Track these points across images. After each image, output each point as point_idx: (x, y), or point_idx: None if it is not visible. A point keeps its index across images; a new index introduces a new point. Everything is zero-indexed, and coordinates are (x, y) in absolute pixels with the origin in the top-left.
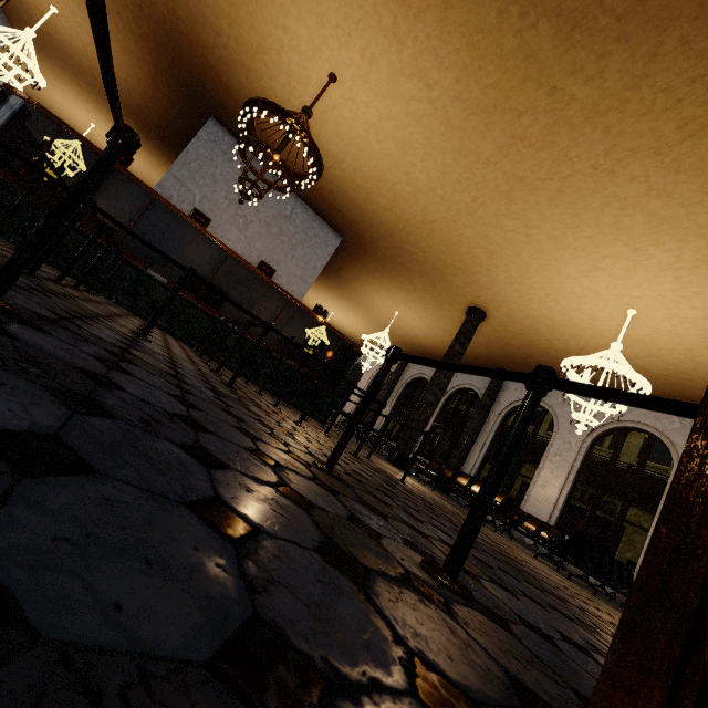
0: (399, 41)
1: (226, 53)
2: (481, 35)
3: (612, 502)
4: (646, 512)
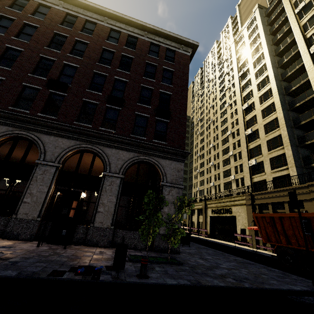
0: (20, 150)
1: (13, 159)
2: (23, 146)
3: (230, 208)
4: (238, 206)
